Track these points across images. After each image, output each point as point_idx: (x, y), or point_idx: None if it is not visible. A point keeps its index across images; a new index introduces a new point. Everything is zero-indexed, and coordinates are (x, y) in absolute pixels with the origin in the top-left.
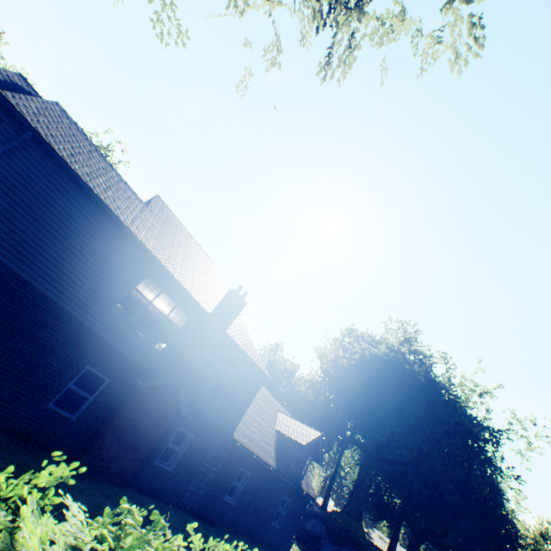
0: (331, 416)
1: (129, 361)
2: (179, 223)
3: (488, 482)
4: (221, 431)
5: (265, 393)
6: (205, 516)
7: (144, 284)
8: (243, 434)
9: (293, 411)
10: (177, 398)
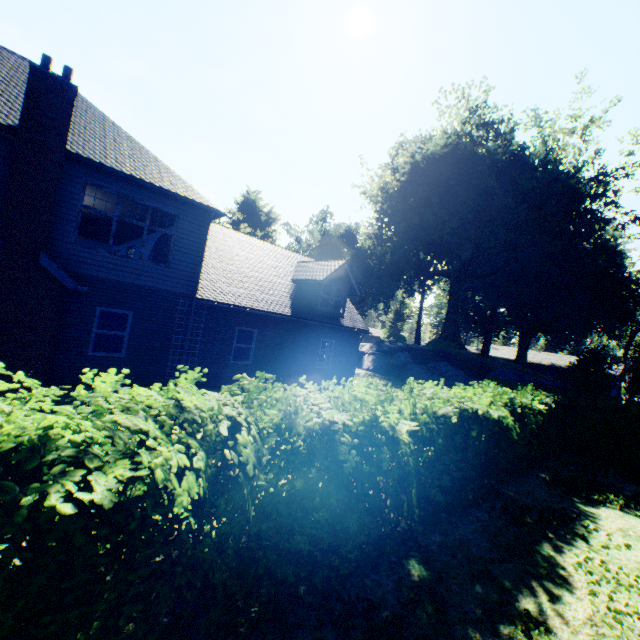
0: (404, 259)
1: None
2: None
3: (598, 243)
4: (177, 297)
5: (270, 249)
6: (214, 385)
7: None
8: (220, 293)
9: (364, 273)
10: (45, 271)
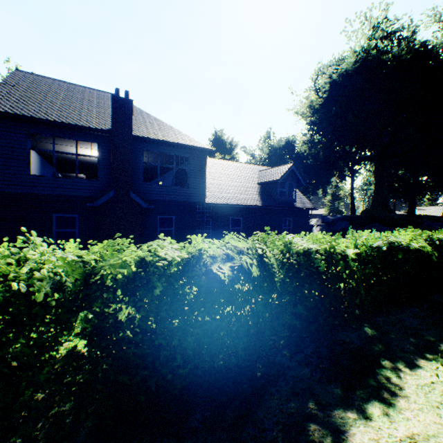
0: (333, 154)
1: (79, 198)
2: (55, 81)
3: None
4: (195, 204)
5: (240, 166)
6: None
7: (70, 148)
8: (217, 198)
9: (304, 170)
10: (133, 201)
